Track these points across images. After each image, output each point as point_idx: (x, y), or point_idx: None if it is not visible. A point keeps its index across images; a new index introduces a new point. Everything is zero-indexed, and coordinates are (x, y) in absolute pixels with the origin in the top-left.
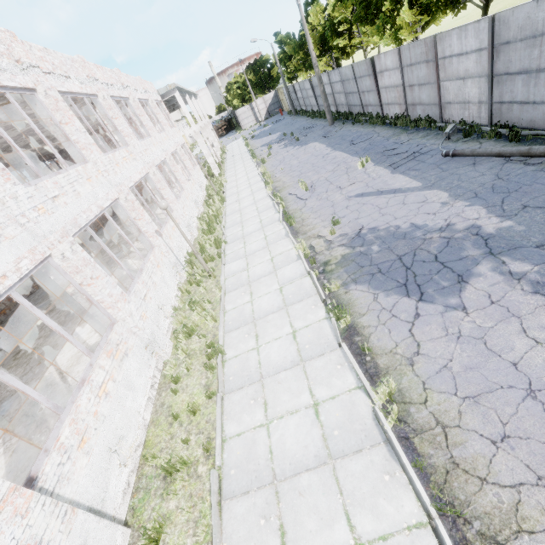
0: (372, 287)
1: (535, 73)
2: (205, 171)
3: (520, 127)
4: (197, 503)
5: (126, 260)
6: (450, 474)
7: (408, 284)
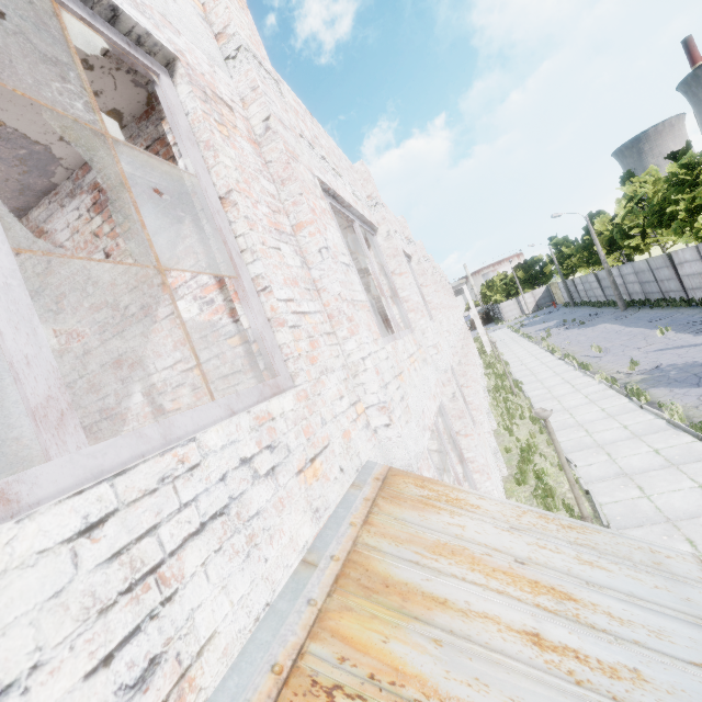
0: (668, 387)
1: None
2: None
3: None
4: (548, 457)
5: None
6: None
7: (699, 383)
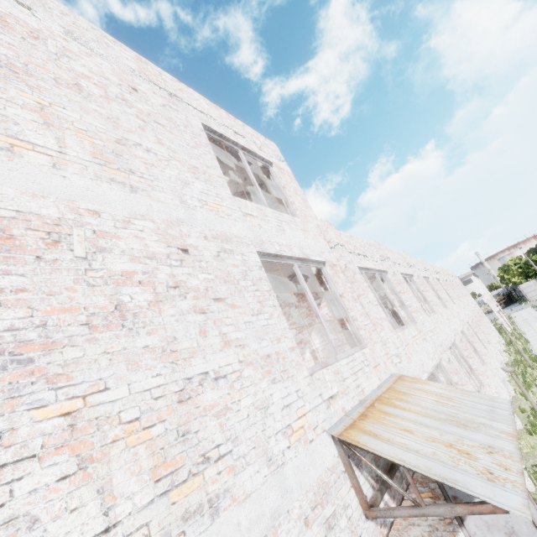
0: None
1: None
2: None
3: None
4: None
5: None
6: None
7: None
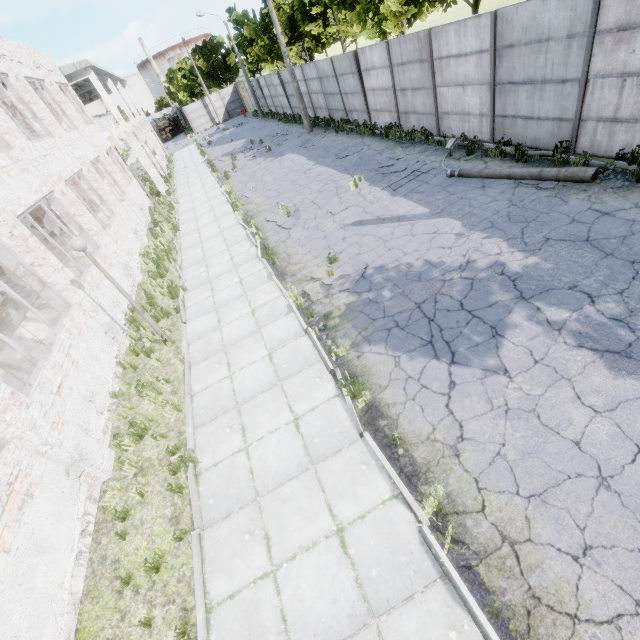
0: (391, 347)
1: (540, 84)
2: (147, 187)
3: (524, 145)
4: None
5: (27, 323)
6: (533, 616)
7: (434, 342)
